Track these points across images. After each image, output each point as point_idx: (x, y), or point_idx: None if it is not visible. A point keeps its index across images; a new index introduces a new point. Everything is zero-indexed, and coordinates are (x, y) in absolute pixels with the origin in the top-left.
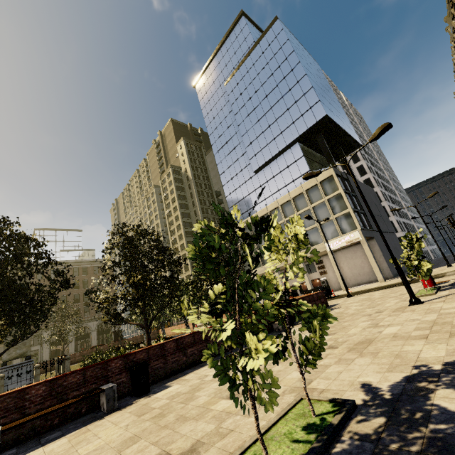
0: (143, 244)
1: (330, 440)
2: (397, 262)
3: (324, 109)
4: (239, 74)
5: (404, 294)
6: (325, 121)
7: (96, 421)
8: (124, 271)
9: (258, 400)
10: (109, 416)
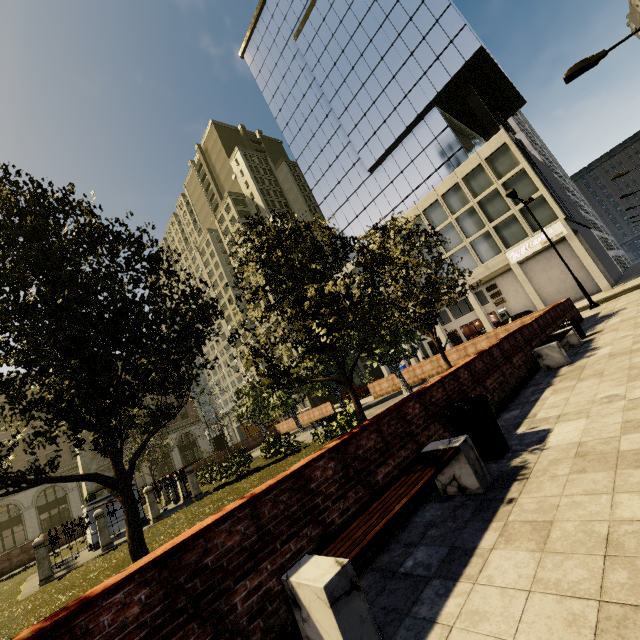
0: None
1: None
2: None
3: (476, 38)
4: (316, 14)
5: None
6: (478, 59)
7: (499, 507)
8: (290, 288)
9: None
10: (522, 493)
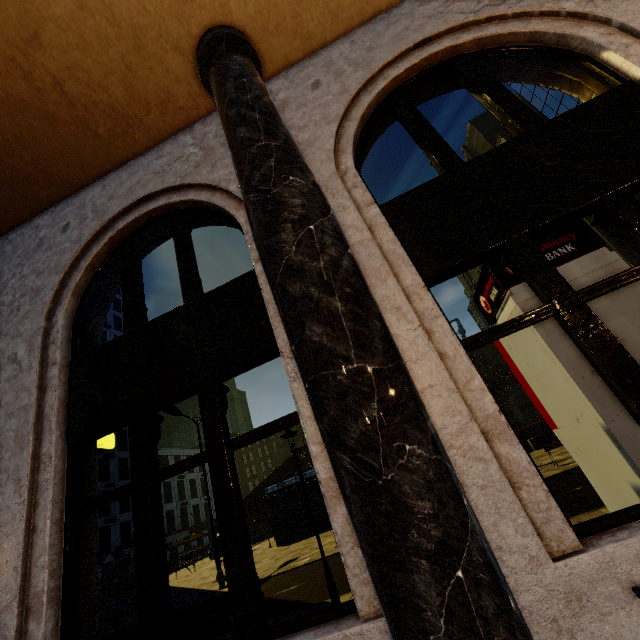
0: None
1: None
2: None
3: None
4: None
5: None
6: None
7: None
8: None
9: None
10: None
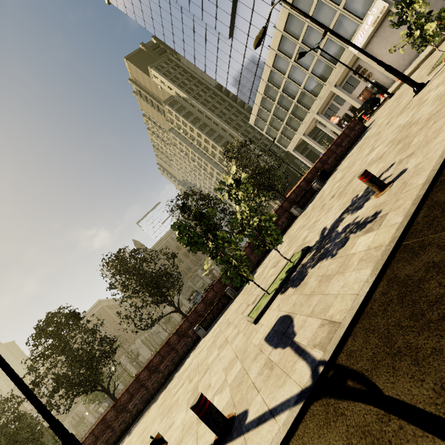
0: (192, 201)
1: (291, 273)
2: (383, 64)
3: None
4: None
5: (431, 67)
6: None
7: (231, 304)
8: None
9: (249, 278)
10: (235, 300)
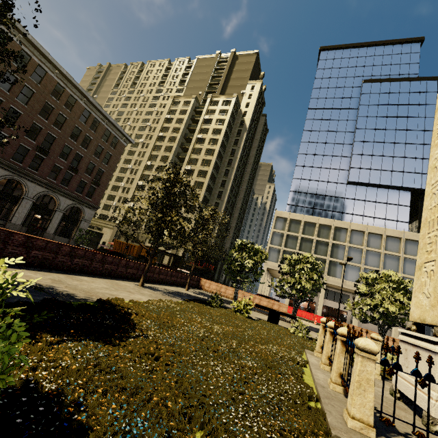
0: None
1: None
2: None
3: None
4: (387, 86)
5: None
6: None
7: None
8: None
9: None
10: None
